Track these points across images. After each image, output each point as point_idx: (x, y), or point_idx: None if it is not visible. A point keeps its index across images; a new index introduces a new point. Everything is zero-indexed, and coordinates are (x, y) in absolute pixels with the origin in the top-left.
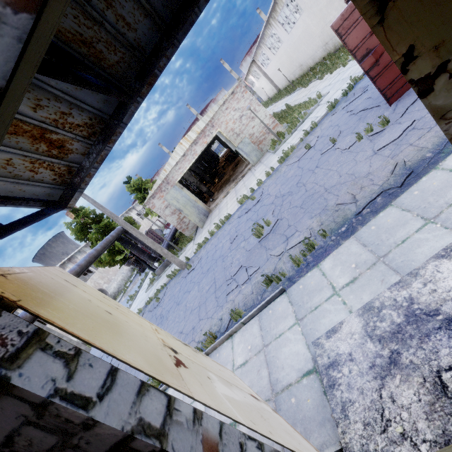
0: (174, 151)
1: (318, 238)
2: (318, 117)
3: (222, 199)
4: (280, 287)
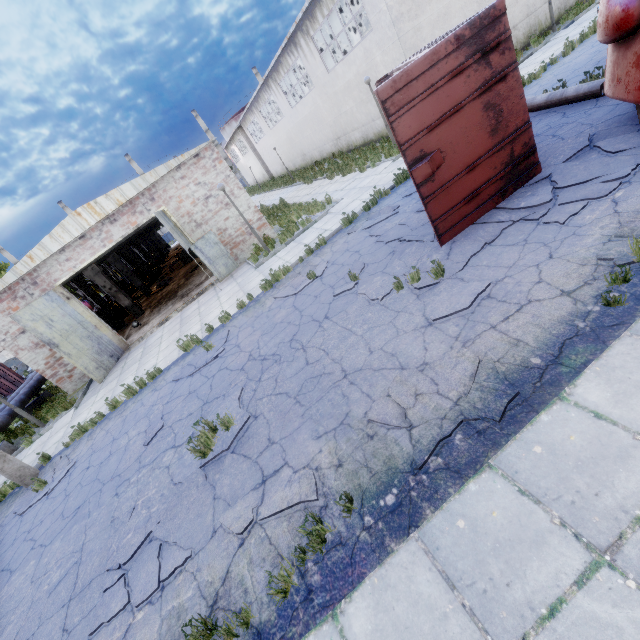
0: (60, 225)
1: (334, 507)
2: (327, 230)
3: (154, 328)
4: None
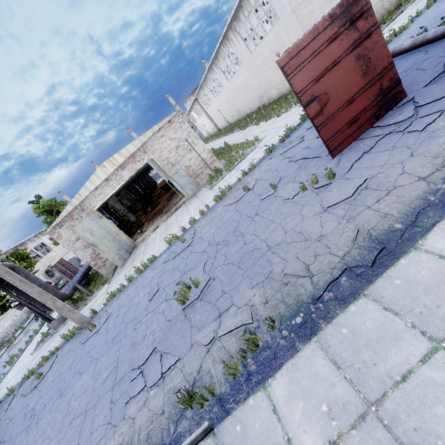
0: (94, 173)
1: (263, 326)
2: (255, 159)
3: (150, 233)
4: (205, 424)
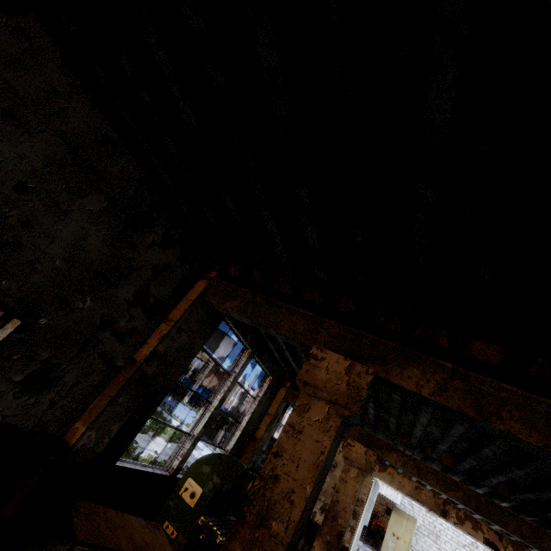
0: None
1: None
2: None
3: None
4: None
